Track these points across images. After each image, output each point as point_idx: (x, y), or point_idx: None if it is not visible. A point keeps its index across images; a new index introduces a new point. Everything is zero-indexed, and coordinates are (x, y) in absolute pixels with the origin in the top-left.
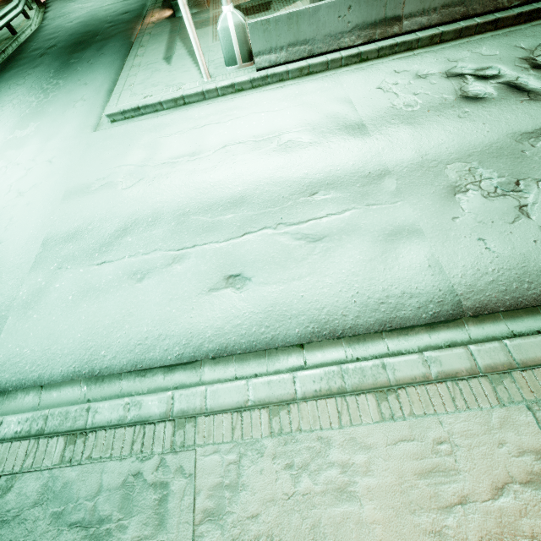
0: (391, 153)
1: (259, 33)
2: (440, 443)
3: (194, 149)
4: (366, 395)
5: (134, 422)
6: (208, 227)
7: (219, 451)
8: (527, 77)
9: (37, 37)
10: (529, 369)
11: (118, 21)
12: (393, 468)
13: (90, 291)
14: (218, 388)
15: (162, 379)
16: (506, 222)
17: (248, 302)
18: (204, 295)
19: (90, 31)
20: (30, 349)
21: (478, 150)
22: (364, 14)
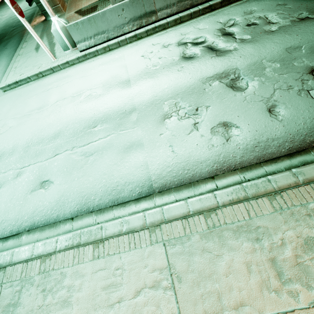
0: (139, 97)
1: (74, 31)
2: (117, 269)
3: (41, 105)
4: (89, 245)
5: None
6: (38, 153)
7: (13, 285)
8: (218, 41)
9: None
10: (170, 222)
11: (18, 26)
12: (92, 286)
13: None
14: (20, 249)
15: (1, 246)
16: (186, 134)
17: (49, 196)
18: (29, 194)
19: (2, 34)
20: None
21: (182, 91)
22: (133, 12)
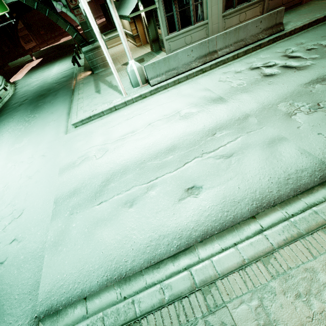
0: (244, 106)
1: (150, 69)
2: None
3: (132, 129)
4: (317, 232)
5: (172, 300)
6: (160, 166)
7: (244, 301)
8: (289, 62)
9: (14, 98)
10: None
11: (61, 81)
12: None
13: (99, 222)
14: (219, 257)
15: (173, 266)
16: None
17: (207, 200)
18: (177, 204)
19: (45, 89)
20: (68, 273)
21: (288, 95)
22: (199, 52)
